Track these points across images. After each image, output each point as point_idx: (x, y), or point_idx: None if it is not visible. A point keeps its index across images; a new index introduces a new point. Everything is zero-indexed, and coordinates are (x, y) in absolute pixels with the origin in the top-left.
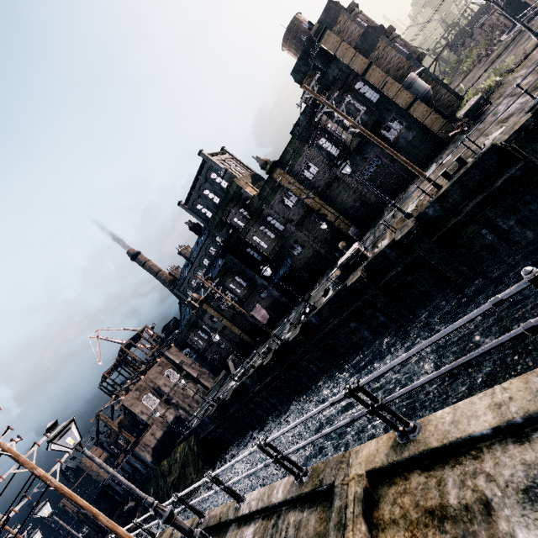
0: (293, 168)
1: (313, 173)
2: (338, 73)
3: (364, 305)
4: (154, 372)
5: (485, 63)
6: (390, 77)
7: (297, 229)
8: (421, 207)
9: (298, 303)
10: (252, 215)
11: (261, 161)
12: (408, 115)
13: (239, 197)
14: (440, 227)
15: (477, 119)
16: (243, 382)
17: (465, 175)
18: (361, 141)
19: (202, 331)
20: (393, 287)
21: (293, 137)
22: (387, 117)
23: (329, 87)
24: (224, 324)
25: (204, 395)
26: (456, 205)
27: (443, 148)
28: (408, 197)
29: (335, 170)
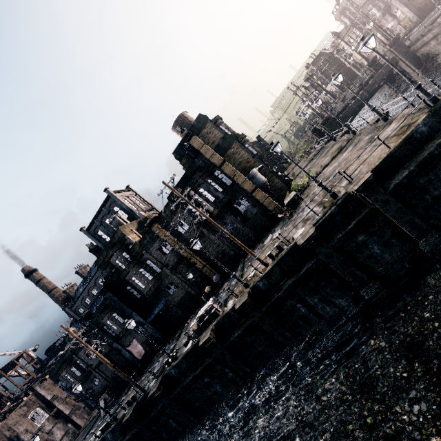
0: (169, 224)
1: (186, 229)
2: (202, 163)
3: (214, 362)
4: (15, 416)
5: (307, 159)
6: (238, 171)
7: (171, 273)
8: (256, 277)
9: (171, 339)
10: (133, 258)
11: (142, 216)
12: (253, 197)
13: (123, 242)
14: (268, 298)
15: (295, 208)
16: (104, 437)
17: (281, 260)
18: (220, 210)
19: (75, 367)
20: (237, 346)
21: (170, 201)
22: (238, 196)
23: (196, 171)
24: (99, 360)
25: (74, 437)
26: (277, 282)
27: (277, 221)
28: (253, 258)
29: (202, 229)
